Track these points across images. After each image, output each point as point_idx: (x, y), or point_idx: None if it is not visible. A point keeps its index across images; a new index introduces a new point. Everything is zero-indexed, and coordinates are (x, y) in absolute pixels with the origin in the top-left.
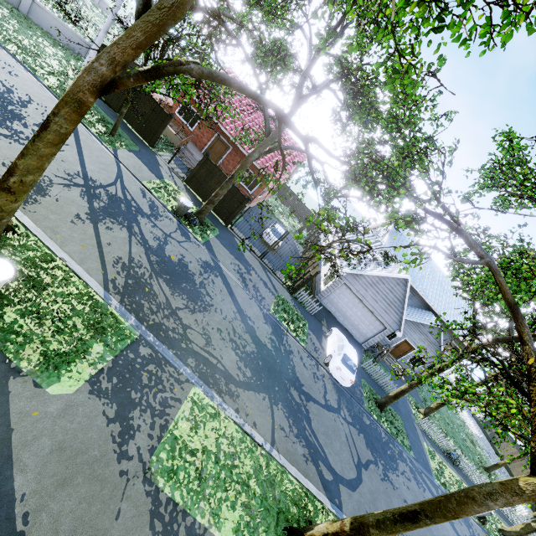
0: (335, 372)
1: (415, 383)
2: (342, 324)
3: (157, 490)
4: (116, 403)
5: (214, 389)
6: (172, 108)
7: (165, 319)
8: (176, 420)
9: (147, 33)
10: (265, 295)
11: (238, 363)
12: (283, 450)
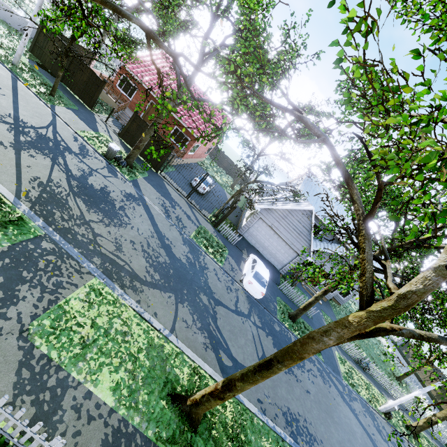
0: (247, 286)
1: (320, 295)
2: (262, 254)
3: (32, 347)
4: (4, 277)
5: (117, 283)
6: (114, 82)
7: (76, 226)
8: (68, 299)
9: None
10: (188, 225)
11: (147, 268)
12: (182, 337)
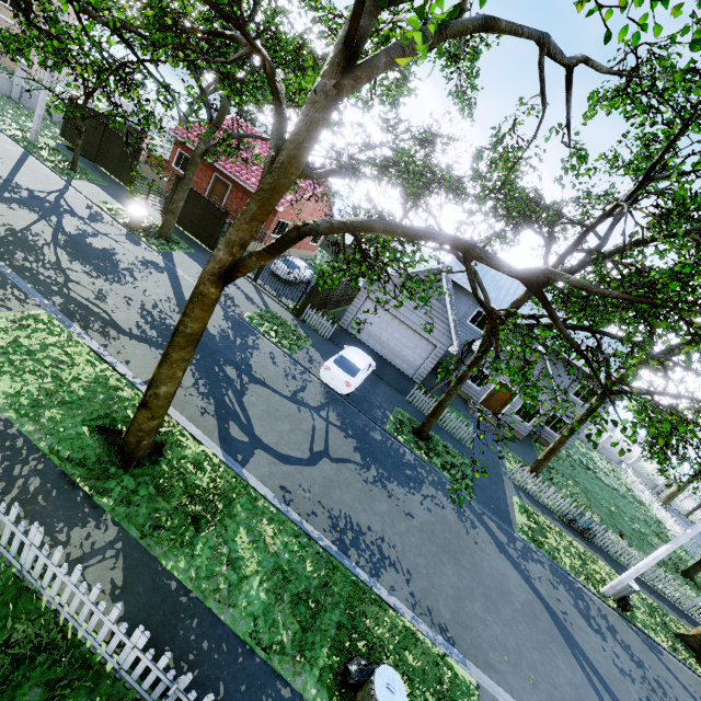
0: (324, 374)
1: (452, 385)
2: (382, 355)
3: None
4: None
5: (79, 324)
6: (169, 162)
7: (42, 269)
8: None
9: None
10: (243, 305)
11: (139, 323)
12: None
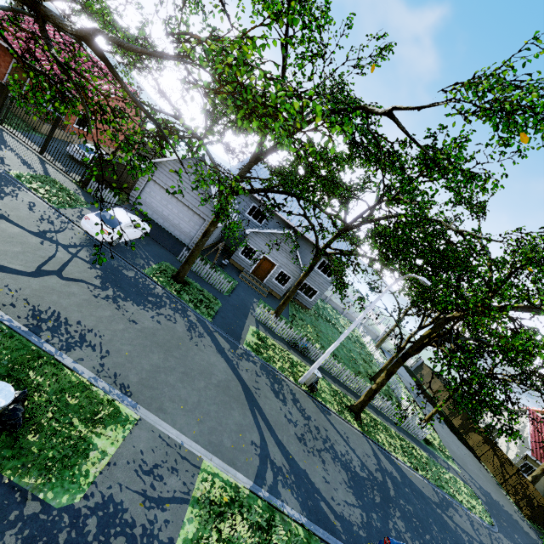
0: (84, 223)
1: (200, 239)
2: (164, 227)
3: None
4: None
5: None
6: None
7: None
8: None
9: None
10: (15, 166)
11: None
12: None
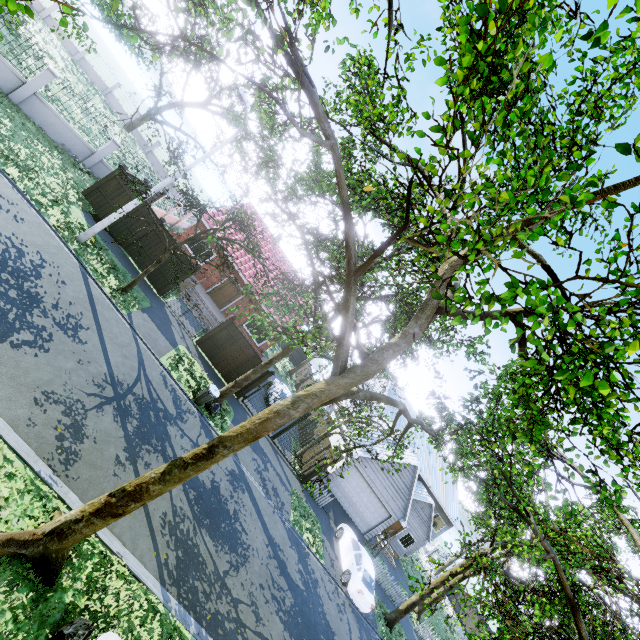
0: (356, 596)
1: (427, 593)
2: (347, 511)
3: None
4: None
5: None
6: (181, 236)
7: (218, 601)
8: None
9: (347, 389)
10: (284, 497)
11: (284, 636)
12: None
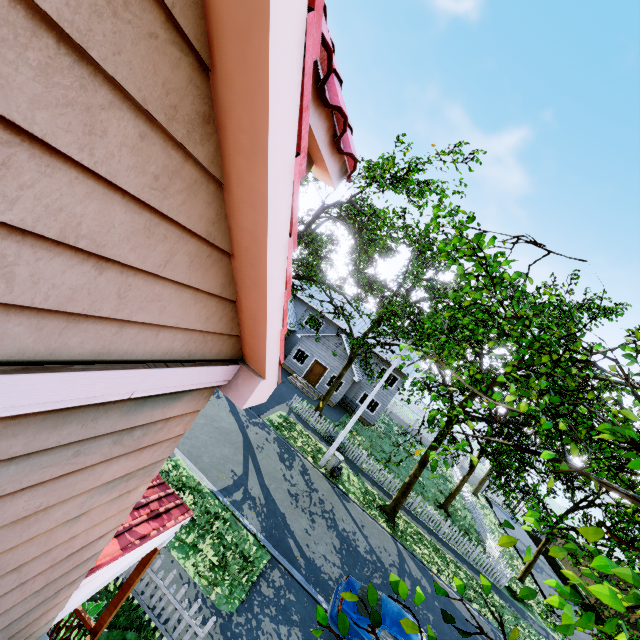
0: None
1: None
2: None
3: None
4: None
5: None
6: None
7: None
8: None
9: None
10: None
11: None
12: None
